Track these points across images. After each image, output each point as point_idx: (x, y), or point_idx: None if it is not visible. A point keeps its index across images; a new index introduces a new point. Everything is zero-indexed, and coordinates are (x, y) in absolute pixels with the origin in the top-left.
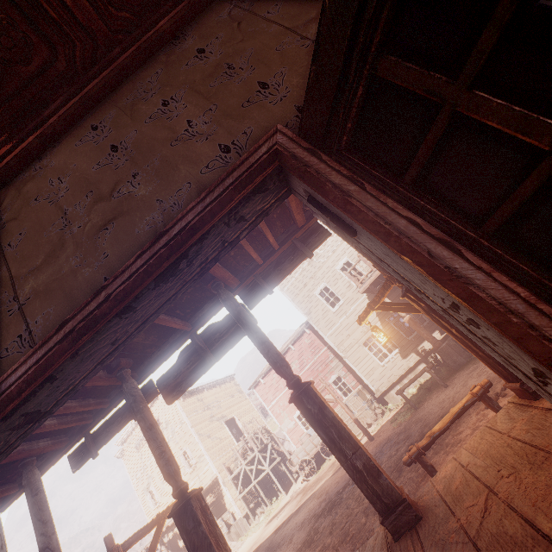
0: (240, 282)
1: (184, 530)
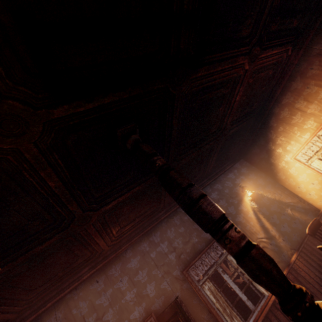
0: None
1: None
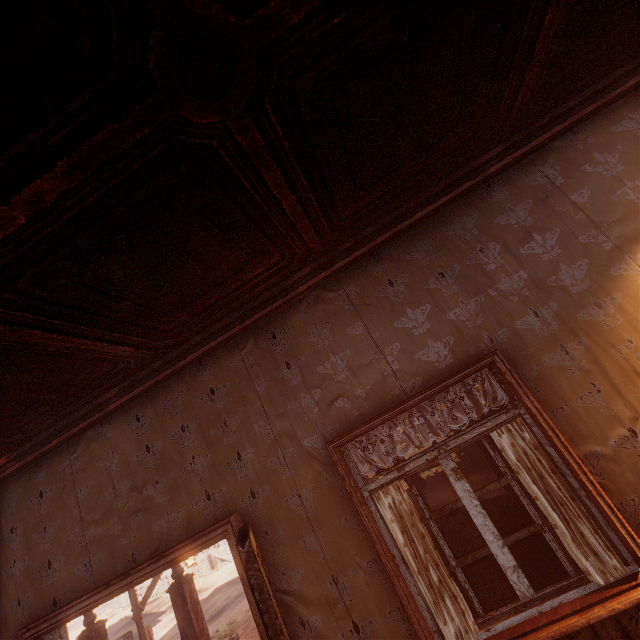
0: None
1: (175, 604)
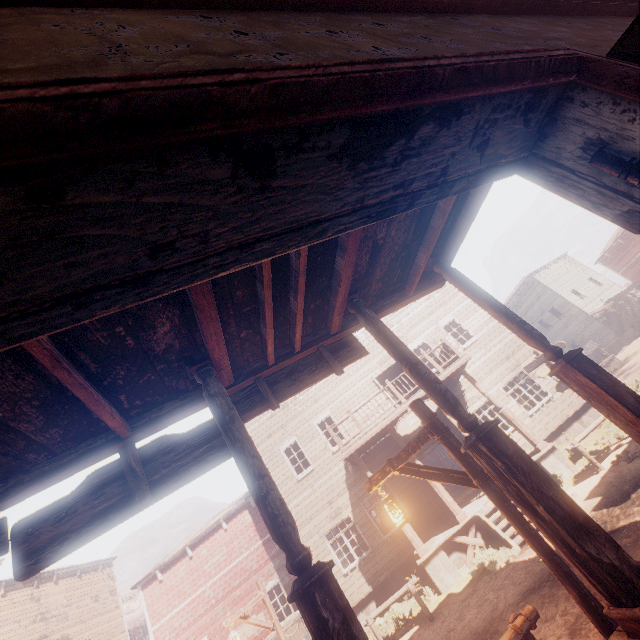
0: (234, 381)
1: None
